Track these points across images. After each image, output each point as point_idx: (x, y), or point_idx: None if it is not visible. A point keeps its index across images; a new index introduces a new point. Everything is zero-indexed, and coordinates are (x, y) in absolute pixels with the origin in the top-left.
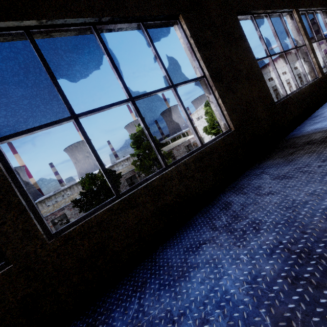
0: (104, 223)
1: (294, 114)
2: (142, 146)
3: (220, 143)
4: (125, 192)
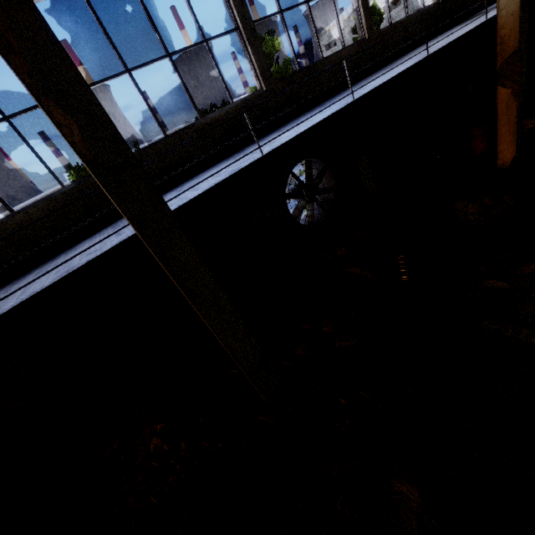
0: (388, 34)
1: (479, 0)
2: (272, 72)
3: (433, 9)
4: (393, 24)
